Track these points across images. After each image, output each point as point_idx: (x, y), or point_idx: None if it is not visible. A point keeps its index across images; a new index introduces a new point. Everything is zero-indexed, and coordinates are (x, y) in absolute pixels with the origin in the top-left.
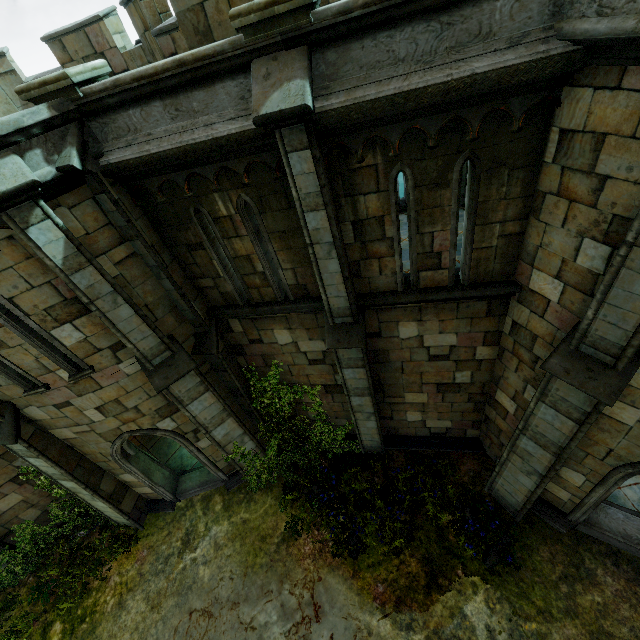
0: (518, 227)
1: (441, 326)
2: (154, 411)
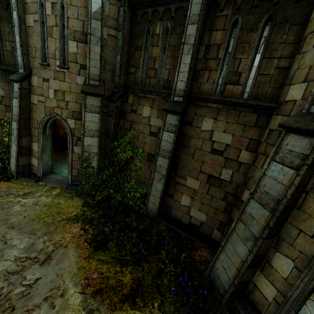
0: (287, 63)
1: (226, 127)
2: (72, 111)
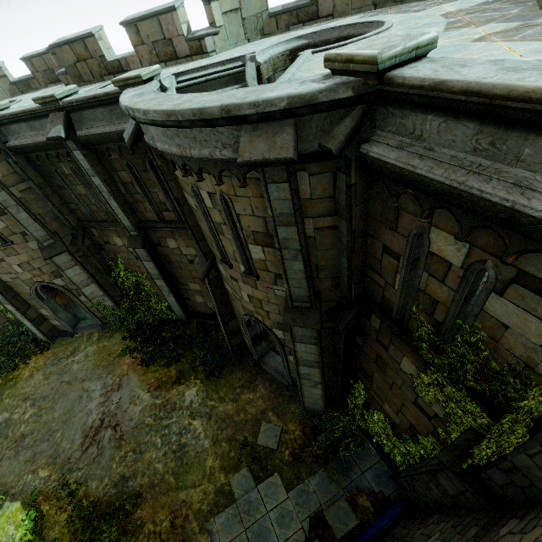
0: None
1: (185, 243)
2: (50, 272)
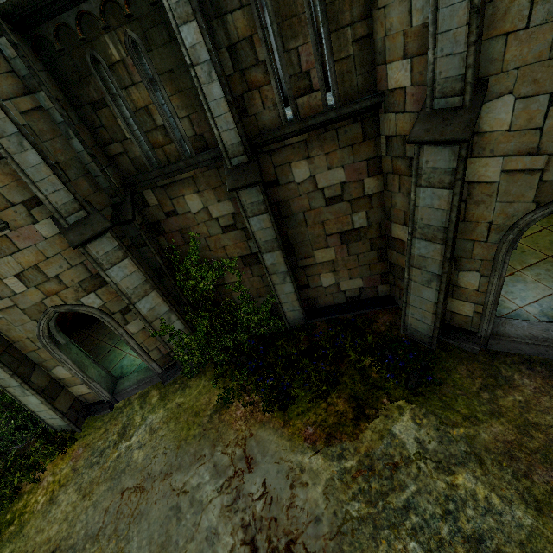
0: (366, 28)
1: (328, 161)
2: (77, 283)
